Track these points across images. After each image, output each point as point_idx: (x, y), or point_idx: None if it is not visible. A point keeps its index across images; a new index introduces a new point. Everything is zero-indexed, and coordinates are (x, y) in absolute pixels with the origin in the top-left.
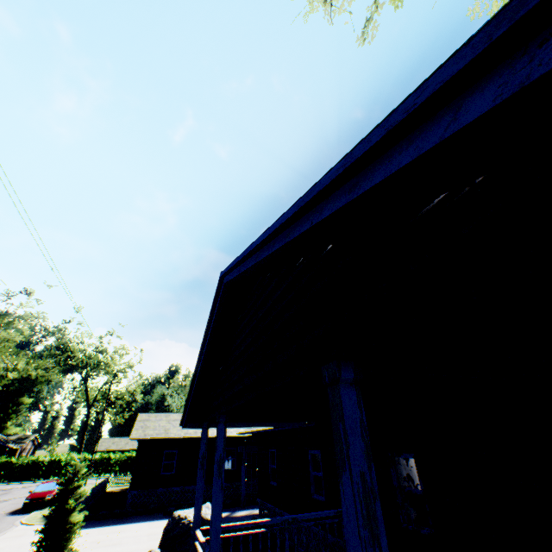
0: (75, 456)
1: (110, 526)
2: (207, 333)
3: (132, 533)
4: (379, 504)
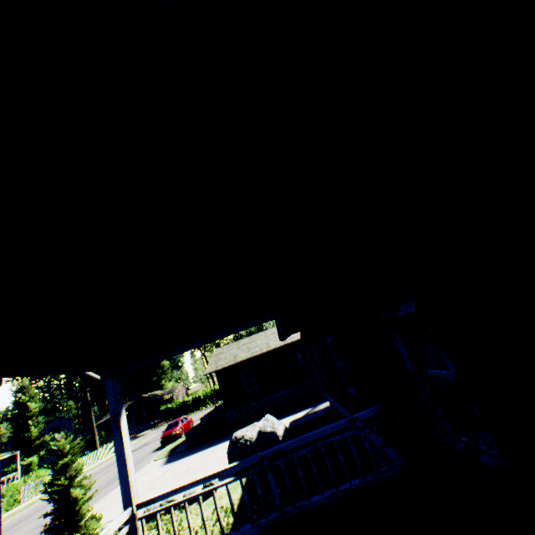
0: (57, 436)
1: (208, 449)
2: None
3: (219, 453)
4: None
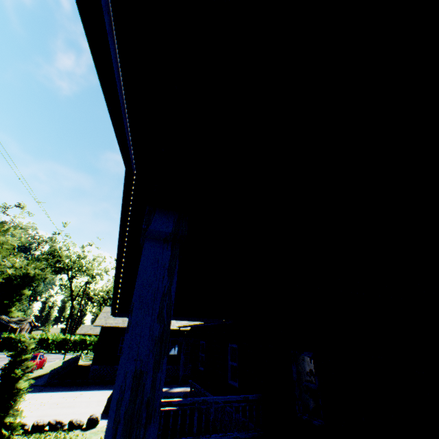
0: (26, 334)
1: (71, 392)
2: (121, 228)
3: (86, 399)
4: (157, 428)
